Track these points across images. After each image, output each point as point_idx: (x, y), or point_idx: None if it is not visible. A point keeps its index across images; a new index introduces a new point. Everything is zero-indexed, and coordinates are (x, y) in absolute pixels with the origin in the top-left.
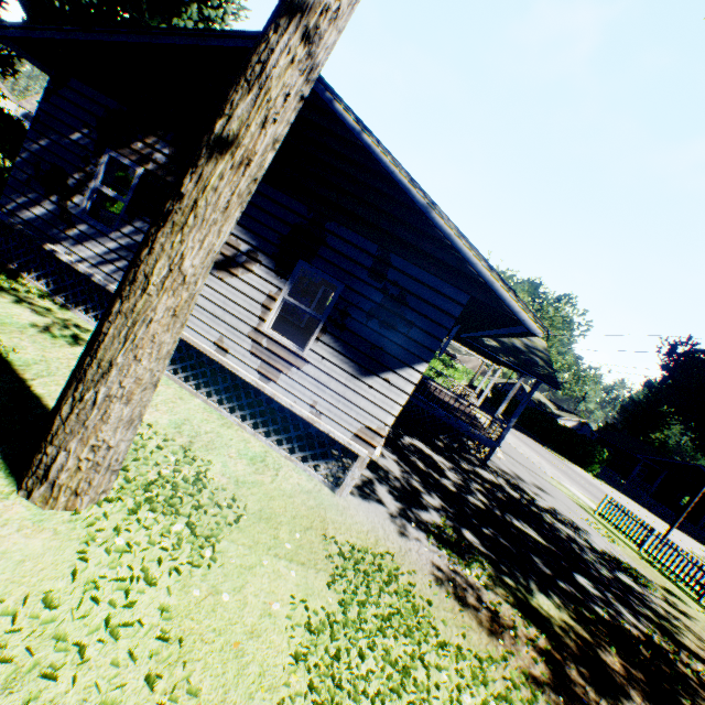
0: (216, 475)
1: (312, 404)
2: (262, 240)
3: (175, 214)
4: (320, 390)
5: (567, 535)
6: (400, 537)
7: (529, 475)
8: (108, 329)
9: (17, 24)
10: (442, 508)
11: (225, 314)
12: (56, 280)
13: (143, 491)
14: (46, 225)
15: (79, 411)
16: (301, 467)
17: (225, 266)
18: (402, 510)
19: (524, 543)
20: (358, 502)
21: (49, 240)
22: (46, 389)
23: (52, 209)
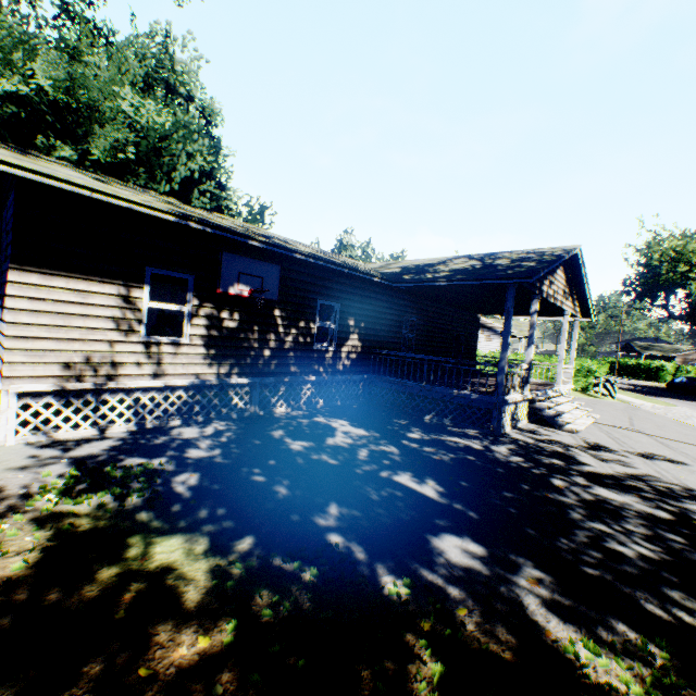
0: None
1: None
2: None
3: None
4: None
5: (592, 500)
6: (10, 469)
7: (654, 446)
8: None
9: None
10: (200, 458)
11: None
12: None
13: None
14: None
15: None
16: None
17: None
18: (92, 455)
19: (352, 494)
20: (20, 448)
21: None
22: None
23: None
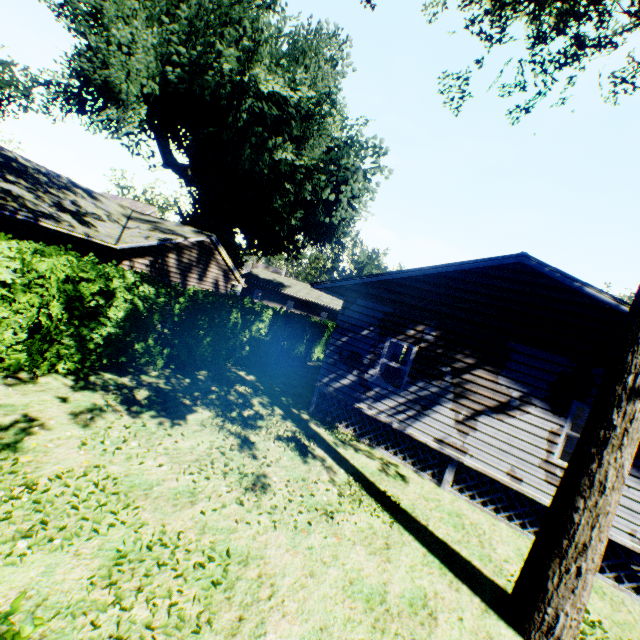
0: (594, 614)
1: (629, 532)
2: (531, 387)
3: (611, 438)
4: (634, 518)
5: None
6: None
7: None
8: (577, 519)
9: (331, 281)
10: None
11: (510, 448)
12: (343, 420)
13: (576, 638)
14: (350, 390)
15: (566, 580)
16: (635, 598)
17: (500, 409)
18: None
19: None
20: None
21: (353, 400)
22: (439, 532)
23: (353, 379)
